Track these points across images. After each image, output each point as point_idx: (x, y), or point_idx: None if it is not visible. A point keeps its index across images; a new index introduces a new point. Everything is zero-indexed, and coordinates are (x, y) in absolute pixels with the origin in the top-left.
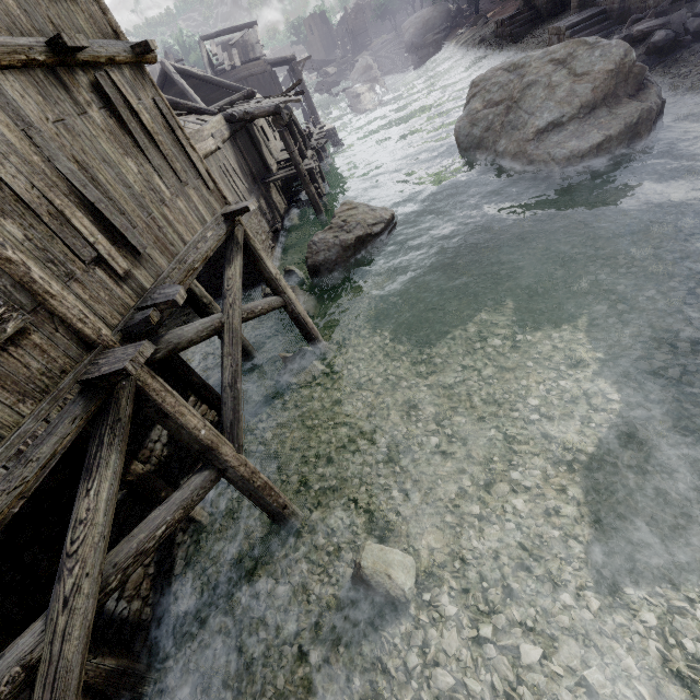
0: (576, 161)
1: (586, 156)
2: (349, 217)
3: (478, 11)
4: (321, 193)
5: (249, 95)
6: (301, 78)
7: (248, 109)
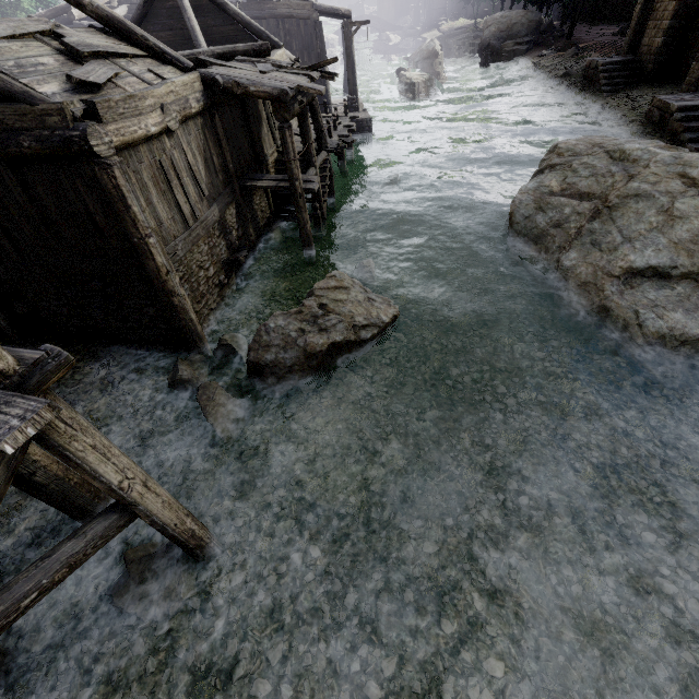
0: (673, 343)
1: (689, 344)
2: (333, 301)
3: (571, 36)
4: (320, 215)
5: (262, 51)
6: (349, 44)
7: (242, 80)
